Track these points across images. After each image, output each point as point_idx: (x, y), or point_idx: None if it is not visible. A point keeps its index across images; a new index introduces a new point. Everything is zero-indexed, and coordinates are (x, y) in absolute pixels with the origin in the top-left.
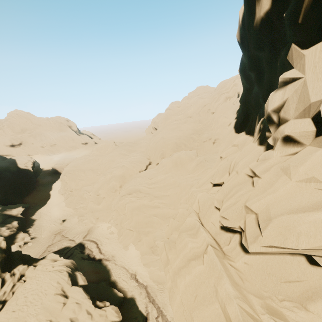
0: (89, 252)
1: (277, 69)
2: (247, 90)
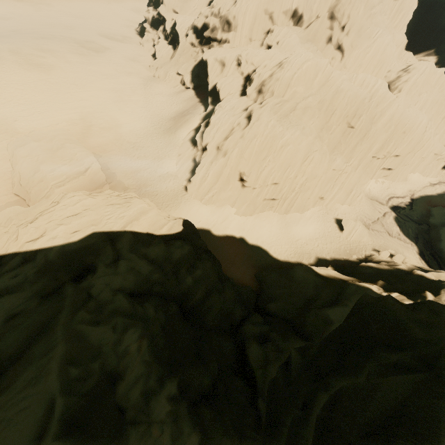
0: (403, 204)
1: None
2: None
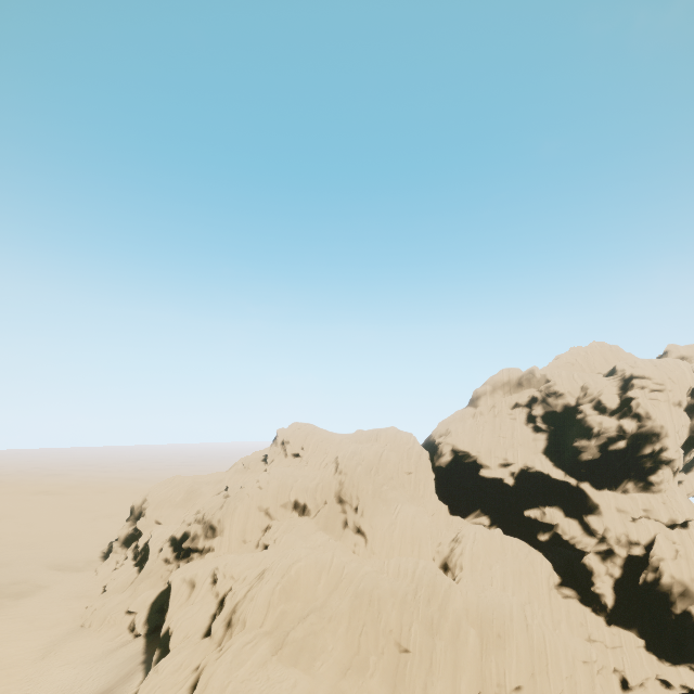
0: None
1: (645, 466)
2: (590, 466)
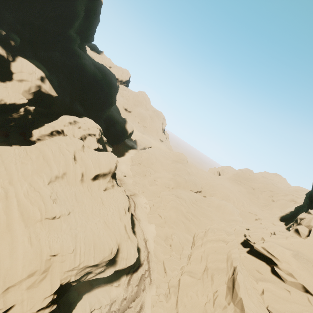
0: (129, 205)
1: None
2: (304, 206)
